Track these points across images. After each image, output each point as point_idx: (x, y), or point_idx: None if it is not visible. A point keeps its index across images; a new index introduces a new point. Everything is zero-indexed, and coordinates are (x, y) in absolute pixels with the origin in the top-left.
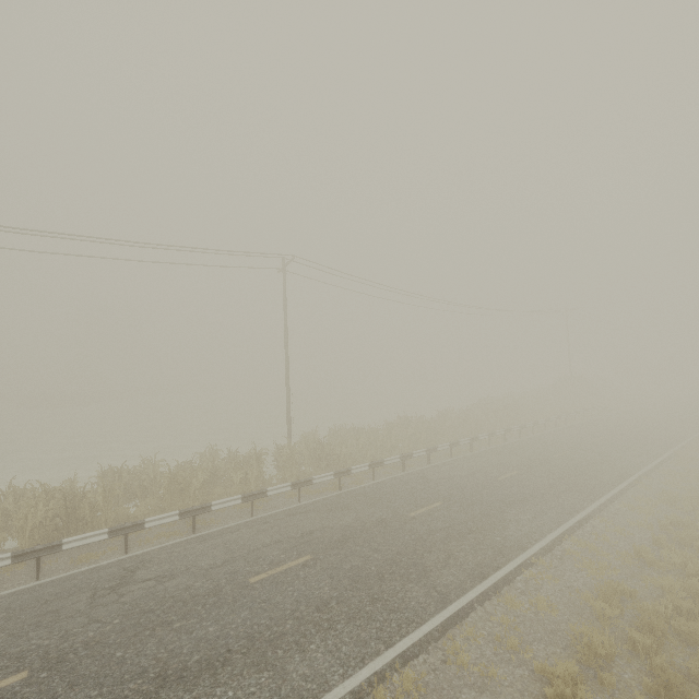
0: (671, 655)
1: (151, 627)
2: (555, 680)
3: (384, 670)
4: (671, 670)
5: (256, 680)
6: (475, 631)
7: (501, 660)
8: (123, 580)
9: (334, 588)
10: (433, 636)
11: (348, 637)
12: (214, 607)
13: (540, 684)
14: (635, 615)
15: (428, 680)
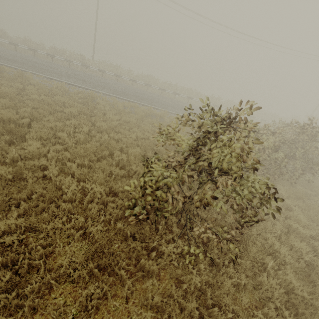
0: None
1: None
2: None
3: None
4: None
5: None
6: None
7: None
8: None
9: None
10: None
11: None
12: None
13: None
14: None
15: None
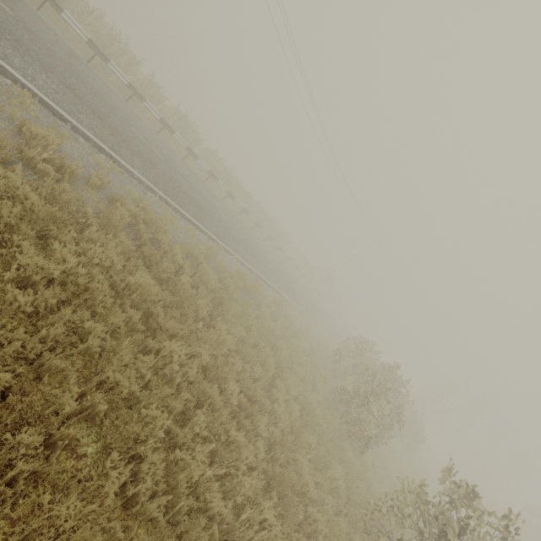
0: None
1: None
2: None
3: None
4: None
5: None
6: None
7: None
8: None
9: None
10: None
11: None
12: None
13: None
14: None
15: None
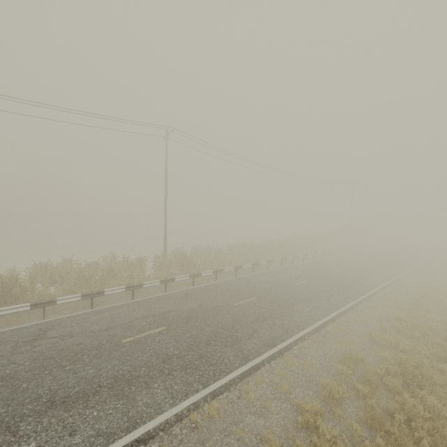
0: (379, 399)
1: (50, 368)
2: (305, 412)
3: (200, 401)
4: (376, 409)
5: (114, 406)
6: (262, 379)
7: (275, 397)
8: (37, 337)
9: (177, 348)
10: (234, 381)
11: (180, 380)
12: (95, 357)
13: (296, 413)
14: (362, 373)
15: (227, 409)
